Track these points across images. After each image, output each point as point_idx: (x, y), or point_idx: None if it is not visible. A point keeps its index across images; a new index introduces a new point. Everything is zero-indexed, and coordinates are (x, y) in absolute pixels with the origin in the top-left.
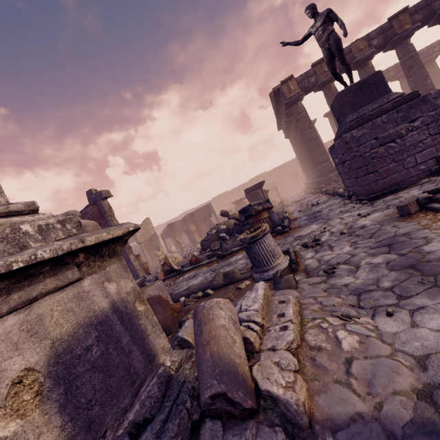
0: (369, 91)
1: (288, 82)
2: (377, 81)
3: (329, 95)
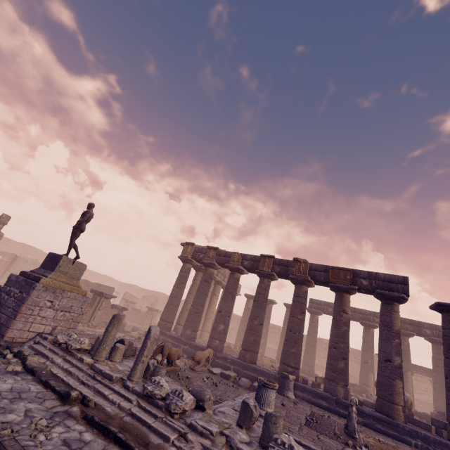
0: (52, 263)
1: (189, 246)
2: (58, 260)
3: (203, 274)
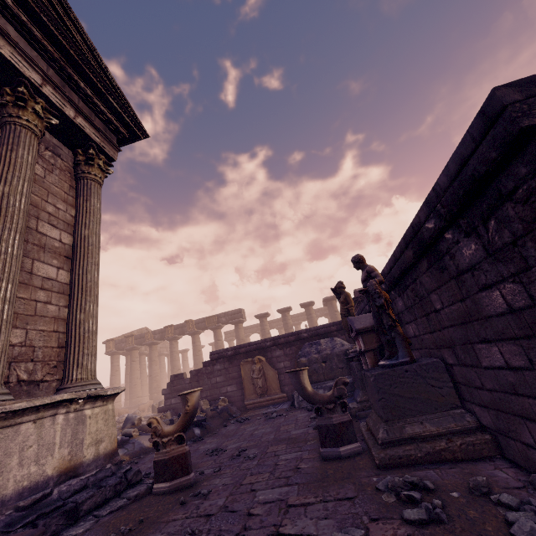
0: None
1: (110, 342)
2: None
3: (130, 357)
